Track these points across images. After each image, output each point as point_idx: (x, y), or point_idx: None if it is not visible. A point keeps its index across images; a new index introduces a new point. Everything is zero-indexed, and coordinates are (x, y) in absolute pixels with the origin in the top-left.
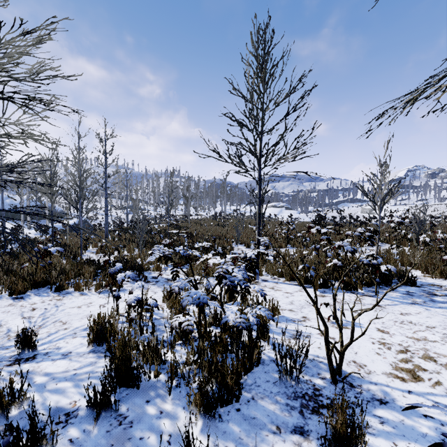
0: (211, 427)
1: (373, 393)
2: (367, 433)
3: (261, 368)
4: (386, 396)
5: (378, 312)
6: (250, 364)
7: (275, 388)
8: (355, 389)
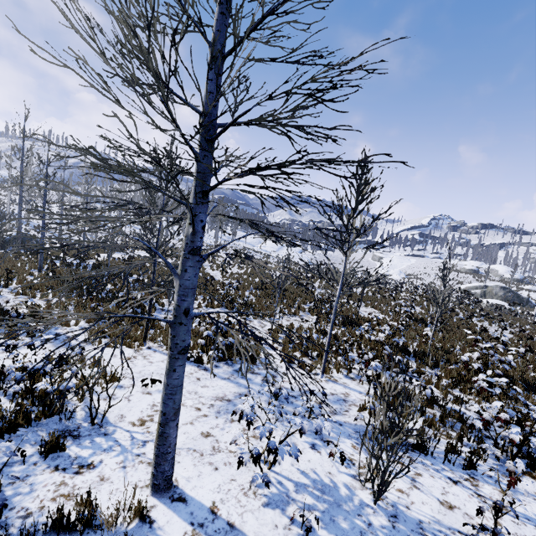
0: (1, 442)
1: (107, 431)
2: (76, 446)
3: (60, 416)
4: (113, 432)
5: (190, 384)
6: (51, 413)
7: (56, 426)
8: (100, 428)
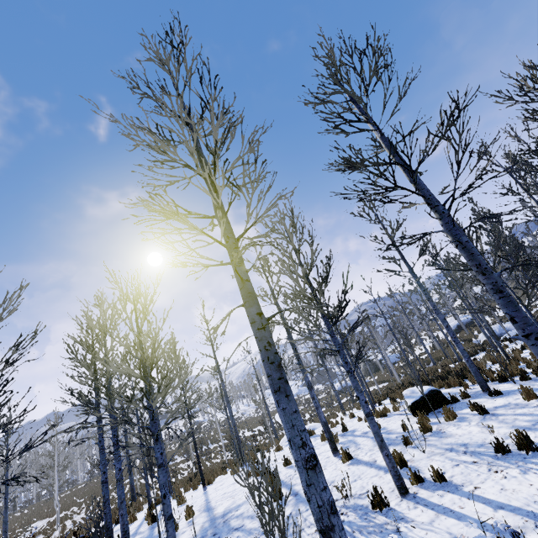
0: None
1: None
2: None
3: None
4: None
5: None
6: None
7: None
8: None
